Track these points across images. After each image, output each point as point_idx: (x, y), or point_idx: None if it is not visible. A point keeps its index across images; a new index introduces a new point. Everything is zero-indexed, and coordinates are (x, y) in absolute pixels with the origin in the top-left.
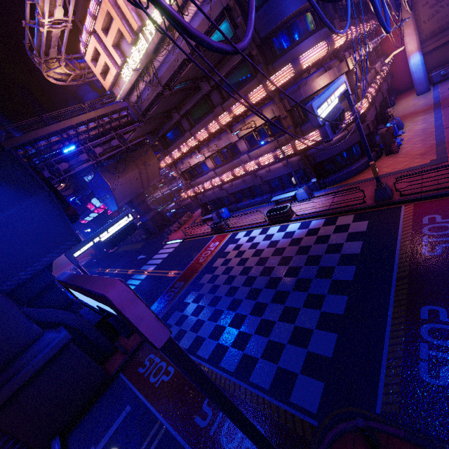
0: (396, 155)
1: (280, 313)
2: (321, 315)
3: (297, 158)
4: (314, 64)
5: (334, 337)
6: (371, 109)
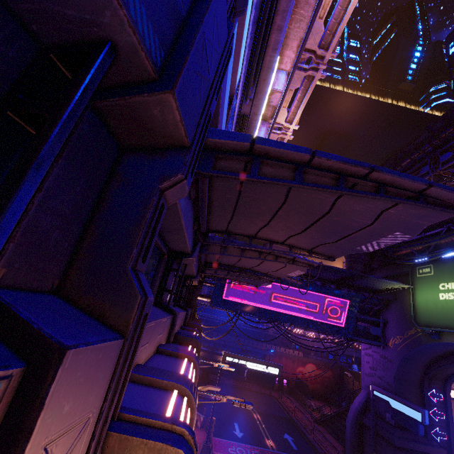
0: None
1: None
2: None
3: None
4: None
5: None
6: None
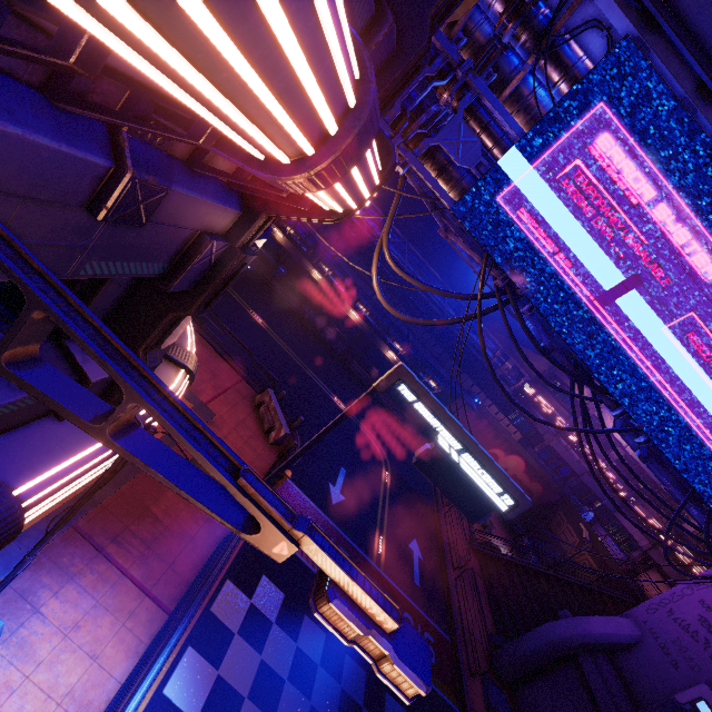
0: None
1: None
2: None
3: None
4: None
5: None
6: None
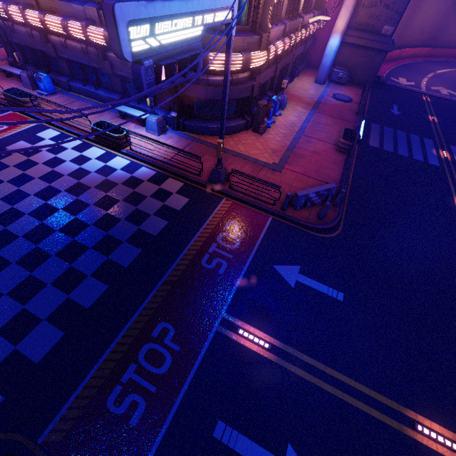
0: (259, 137)
1: (16, 284)
2: (65, 302)
3: None
4: None
5: (59, 336)
6: (270, 68)
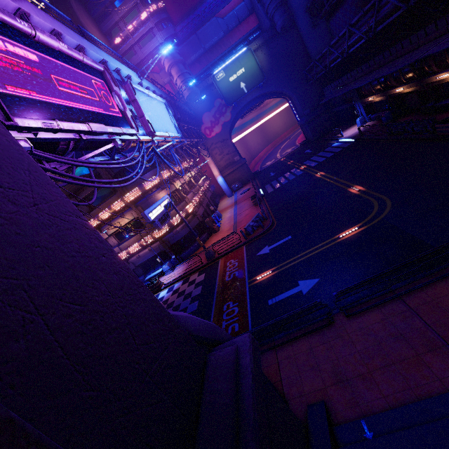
0: (218, 232)
1: None
2: None
3: (158, 243)
4: (154, 186)
5: None
6: (200, 208)
